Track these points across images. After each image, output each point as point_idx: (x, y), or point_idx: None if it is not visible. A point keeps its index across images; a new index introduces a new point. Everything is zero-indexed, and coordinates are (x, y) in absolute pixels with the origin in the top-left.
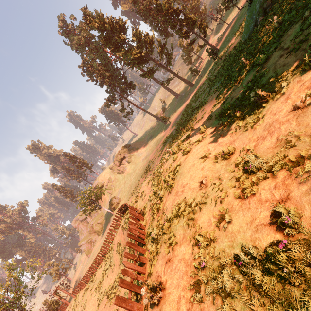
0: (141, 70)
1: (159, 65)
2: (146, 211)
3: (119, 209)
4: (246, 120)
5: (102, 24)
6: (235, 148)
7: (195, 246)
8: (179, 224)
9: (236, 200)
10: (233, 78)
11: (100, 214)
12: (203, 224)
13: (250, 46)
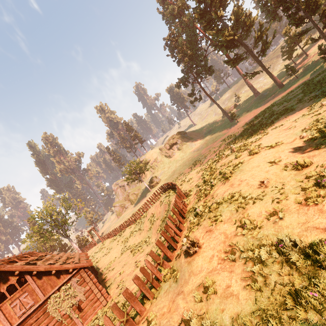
0: (226, 55)
1: (250, 53)
2: (191, 194)
3: (162, 186)
4: None
5: None
6: (312, 162)
7: (239, 227)
8: (227, 208)
9: (294, 204)
10: None
11: (138, 187)
12: (253, 214)
13: None
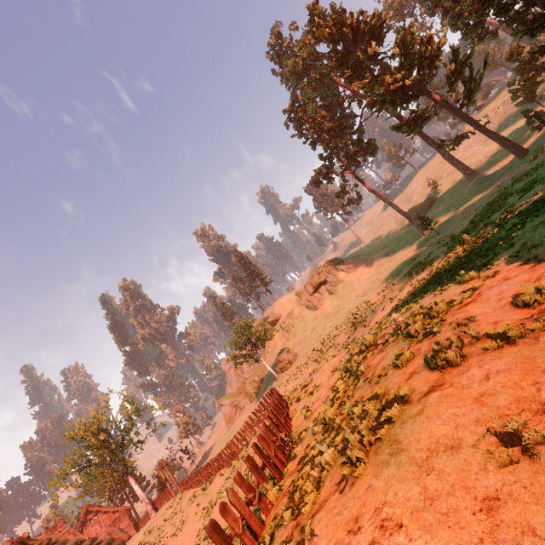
0: (398, 118)
1: (442, 105)
2: (297, 453)
3: (271, 390)
4: None
5: (338, 28)
6: None
7: None
8: None
9: None
10: None
11: (262, 367)
12: None
13: None
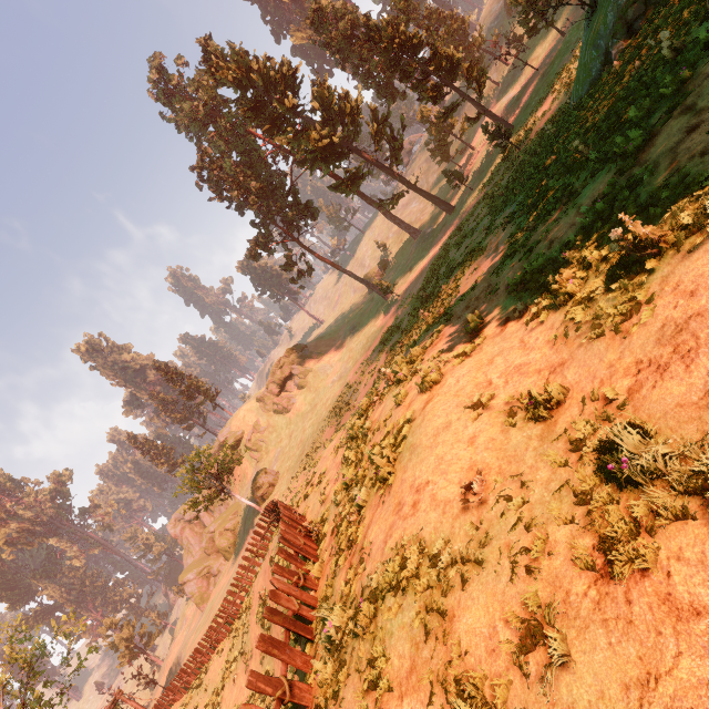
0: (333, 176)
1: (373, 164)
2: (326, 531)
3: (266, 509)
4: (597, 306)
5: (244, 73)
6: (567, 388)
7: None
8: (399, 618)
9: (579, 575)
10: (550, 193)
11: (233, 508)
12: (473, 639)
13: (595, 114)
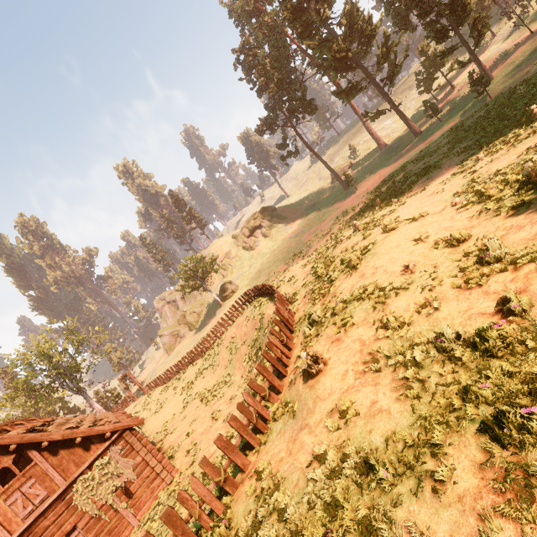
0: (335, 83)
1: (371, 81)
2: (298, 298)
3: (245, 293)
4: (502, 203)
5: None
6: (471, 235)
7: (380, 329)
8: (360, 307)
9: (452, 290)
10: (502, 137)
11: (200, 301)
12: (397, 309)
13: None
